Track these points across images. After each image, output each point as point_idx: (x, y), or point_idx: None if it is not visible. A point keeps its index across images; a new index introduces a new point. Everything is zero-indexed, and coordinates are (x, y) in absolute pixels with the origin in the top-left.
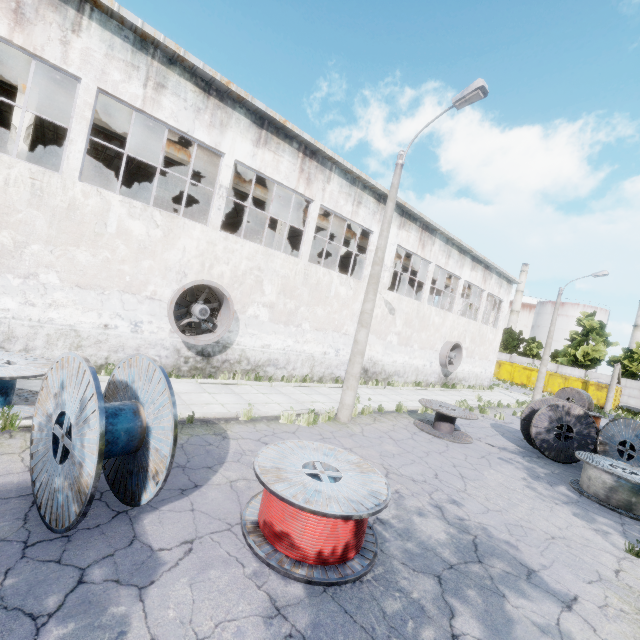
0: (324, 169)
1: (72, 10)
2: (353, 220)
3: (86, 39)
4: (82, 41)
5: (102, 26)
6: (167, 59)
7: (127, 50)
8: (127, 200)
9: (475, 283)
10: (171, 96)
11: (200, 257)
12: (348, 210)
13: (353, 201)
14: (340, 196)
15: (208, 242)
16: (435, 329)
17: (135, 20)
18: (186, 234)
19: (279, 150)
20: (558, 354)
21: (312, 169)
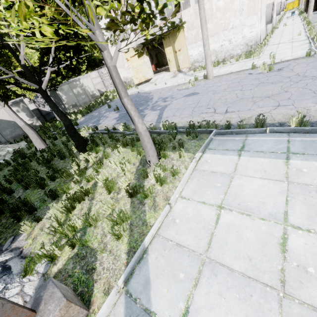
0: None
1: None
2: None
3: None
4: None
5: None
6: None
7: None
8: None
9: None
10: None
11: None
12: None
13: None
14: None
15: None
16: None
17: None
18: None
19: None
20: None
21: None
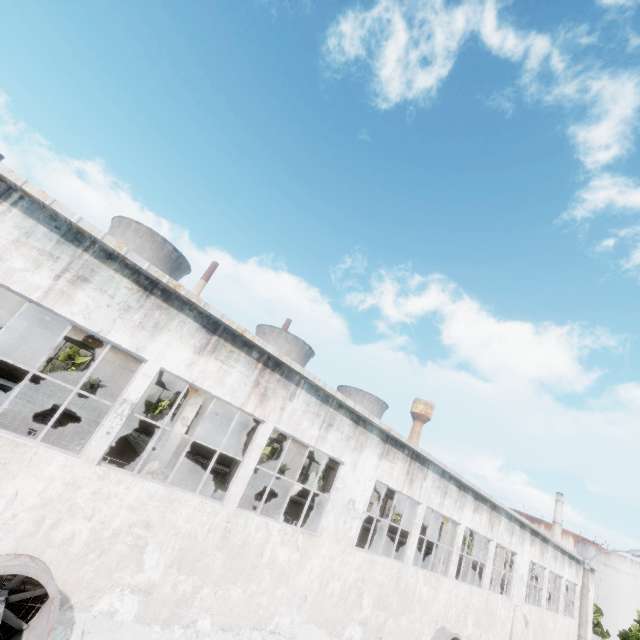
0: (498, 515)
1: (426, 468)
2: (509, 548)
3: (427, 481)
4: (426, 483)
5: (433, 471)
6: (449, 477)
7: (438, 479)
8: (424, 572)
9: (571, 579)
10: (448, 497)
11: (444, 605)
12: (507, 541)
13: (510, 533)
14: (504, 531)
15: (449, 591)
16: (550, 635)
17: (449, 469)
18: (441, 589)
19: (482, 511)
20: (629, 638)
21: (494, 517)
